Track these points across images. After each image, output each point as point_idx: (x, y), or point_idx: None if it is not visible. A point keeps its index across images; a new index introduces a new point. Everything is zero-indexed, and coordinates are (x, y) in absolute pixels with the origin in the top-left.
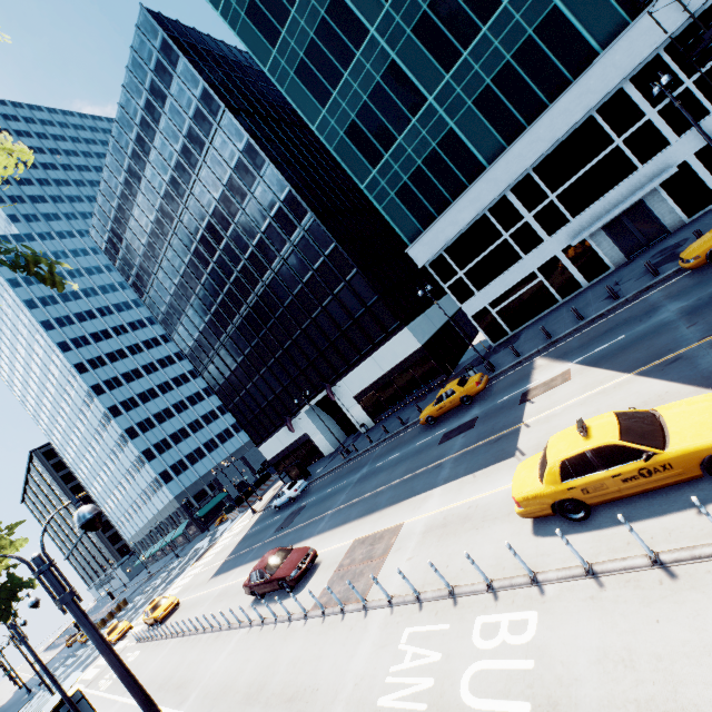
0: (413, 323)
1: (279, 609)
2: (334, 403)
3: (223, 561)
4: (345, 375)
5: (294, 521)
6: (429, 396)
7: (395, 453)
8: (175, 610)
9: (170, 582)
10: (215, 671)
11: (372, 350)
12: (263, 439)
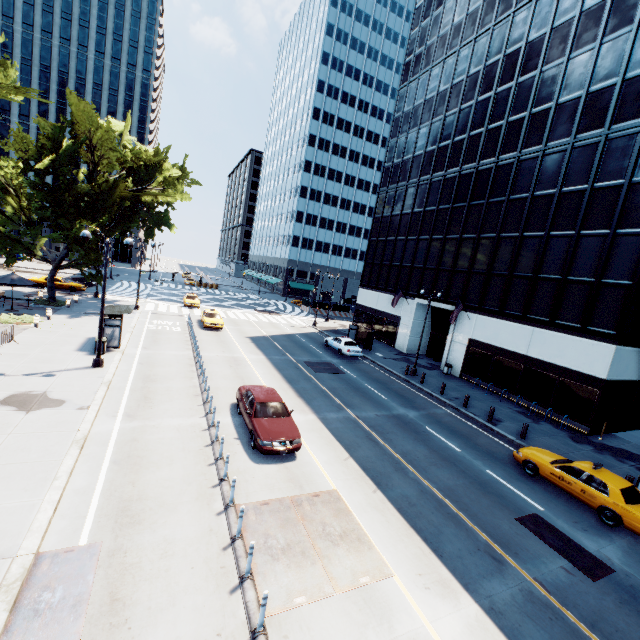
0: (628, 348)
1: (232, 450)
2: (446, 321)
3: (265, 334)
4: (486, 314)
5: (323, 374)
6: (545, 427)
7: (455, 442)
8: (217, 329)
9: (239, 305)
10: (160, 427)
11: (541, 324)
12: (368, 286)
